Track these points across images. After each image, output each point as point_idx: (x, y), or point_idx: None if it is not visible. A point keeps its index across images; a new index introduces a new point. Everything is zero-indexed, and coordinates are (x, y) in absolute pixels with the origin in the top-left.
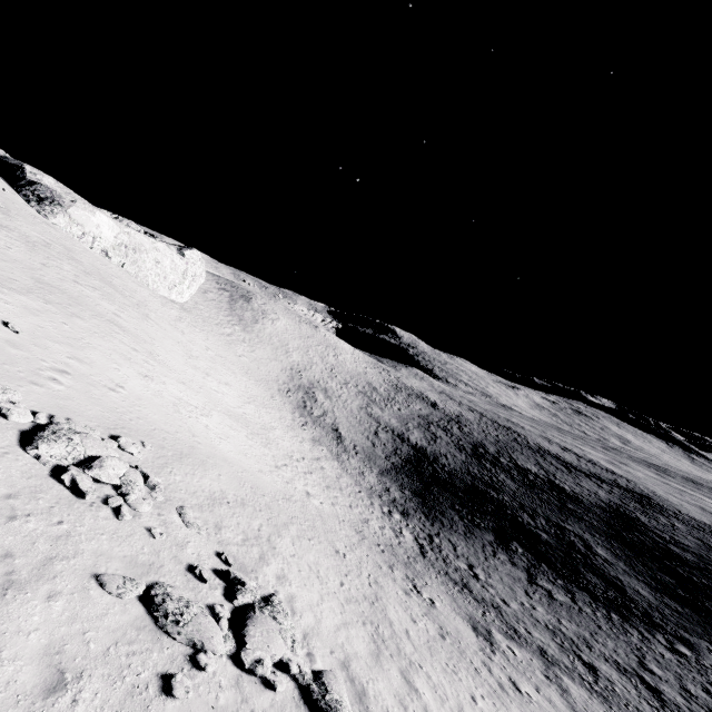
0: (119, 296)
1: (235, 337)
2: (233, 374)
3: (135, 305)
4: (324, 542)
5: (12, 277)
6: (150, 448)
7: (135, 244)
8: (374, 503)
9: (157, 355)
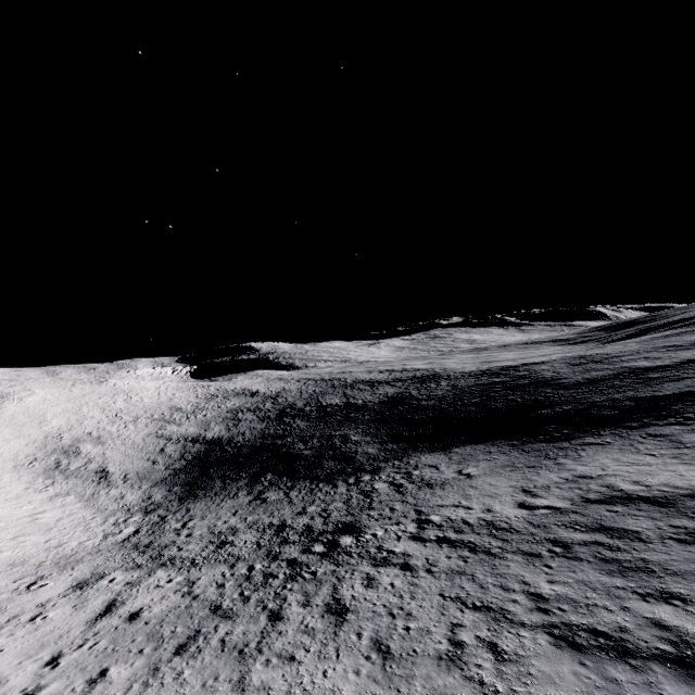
0: None
1: None
2: None
3: None
4: None
5: None
6: None
7: None
8: (109, 520)
9: None
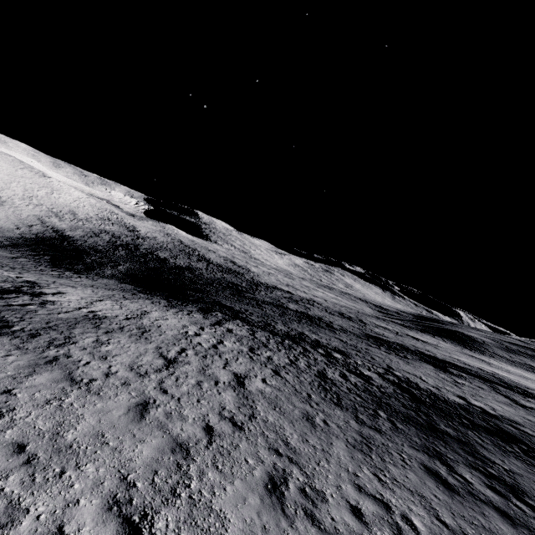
0: None
1: None
2: None
3: None
4: None
5: None
6: None
7: None
8: None
9: None
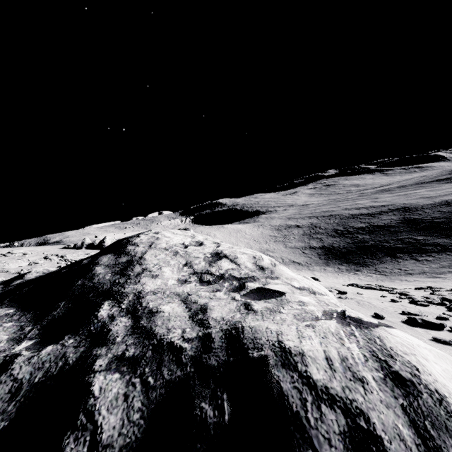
0: None
1: None
2: None
3: None
4: None
5: None
6: None
7: None
8: (346, 274)
9: None
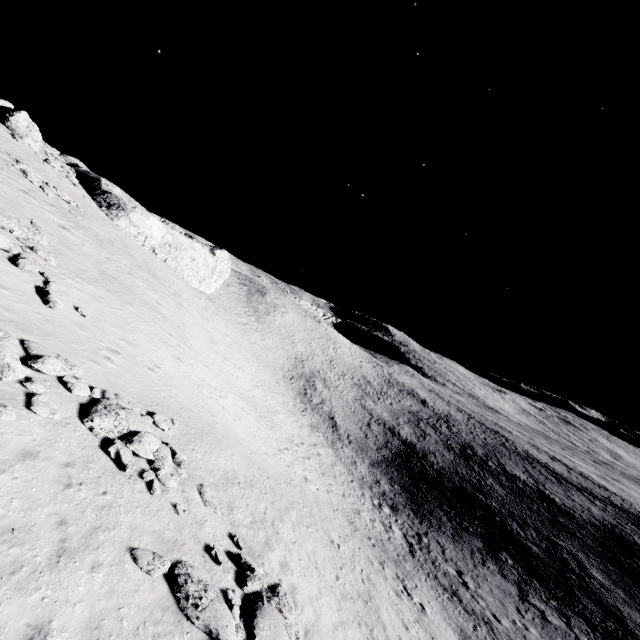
0: (161, 287)
1: (249, 326)
2: (245, 359)
3: (172, 295)
4: (320, 530)
5: (84, 269)
6: (178, 426)
7: (177, 243)
8: (365, 494)
9: (187, 340)
